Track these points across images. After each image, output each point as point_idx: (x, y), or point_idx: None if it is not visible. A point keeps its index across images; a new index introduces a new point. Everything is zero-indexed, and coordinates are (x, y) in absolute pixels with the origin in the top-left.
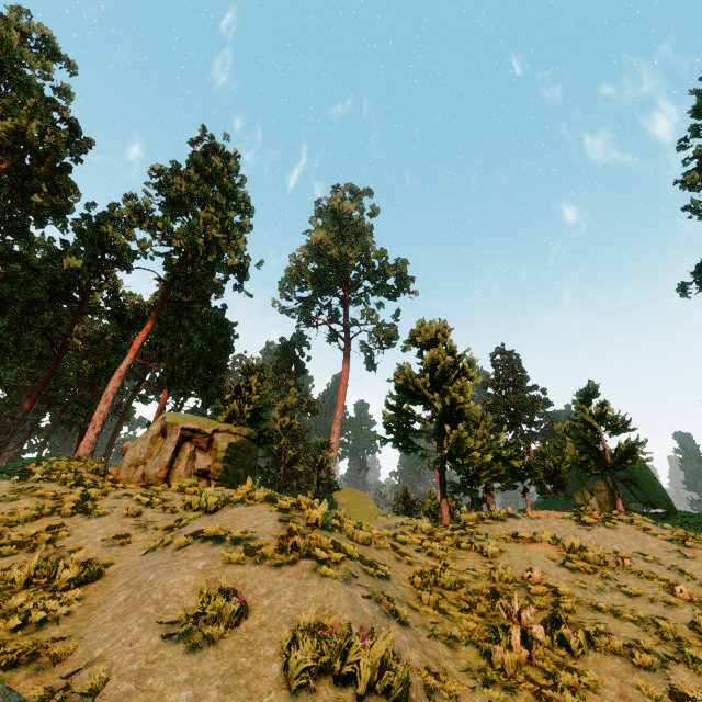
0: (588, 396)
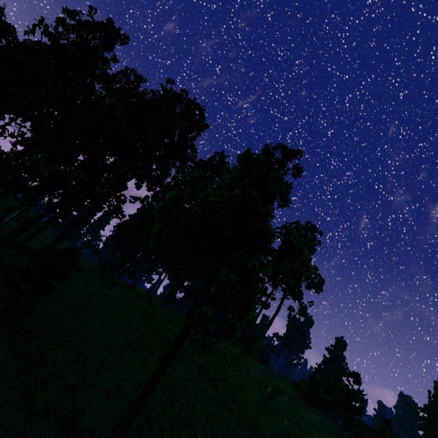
0: (387, 422)
